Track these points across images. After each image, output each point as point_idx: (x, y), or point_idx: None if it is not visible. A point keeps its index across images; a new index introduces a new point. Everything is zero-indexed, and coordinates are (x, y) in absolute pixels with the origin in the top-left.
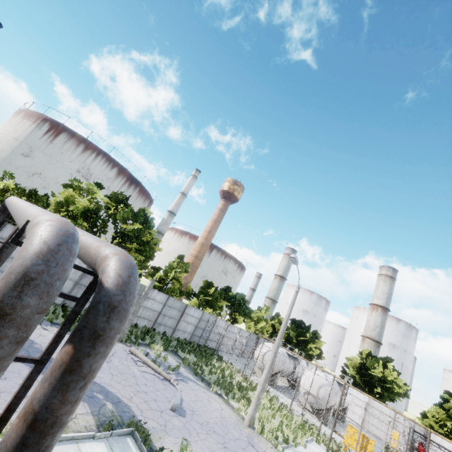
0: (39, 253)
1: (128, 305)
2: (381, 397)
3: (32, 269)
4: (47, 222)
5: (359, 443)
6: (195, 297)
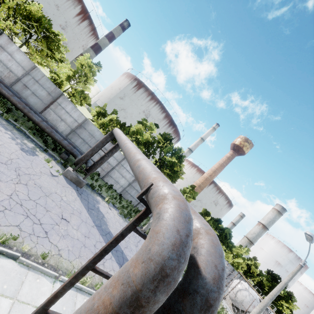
0: (173, 244)
1: (219, 303)
2: None
3: (167, 263)
4: (174, 200)
5: None
6: None
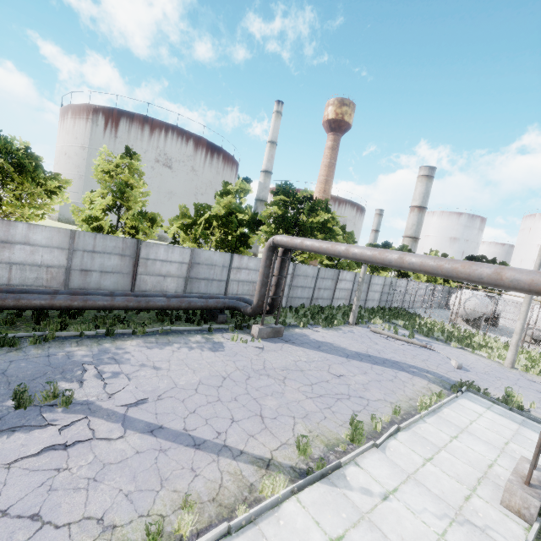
0: None
1: None
2: None
3: None
4: None
5: None
6: (361, 264)
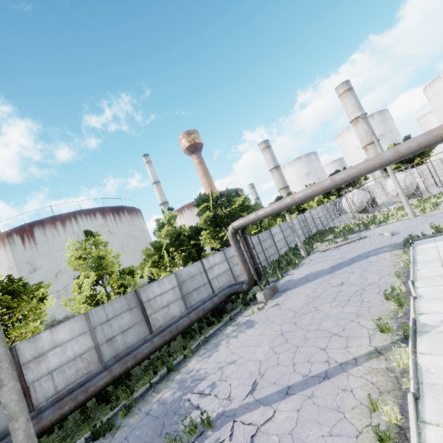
0: None
1: None
2: (421, 162)
3: None
4: None
5: None
6: None
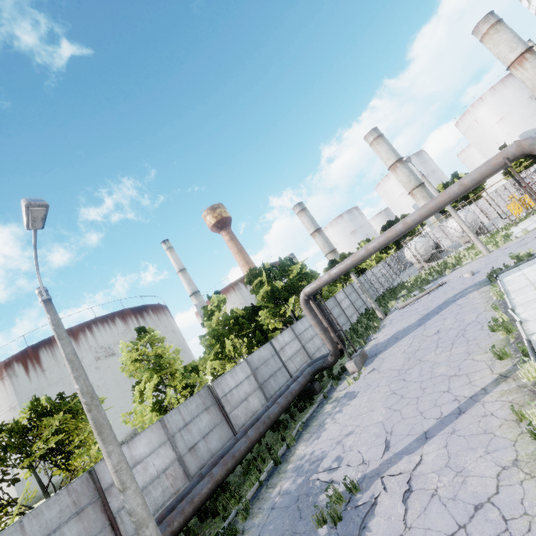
0: None
1: None
2: (477, 197)
3: None
4: (521, 142)
5: (522, 205)
6: None
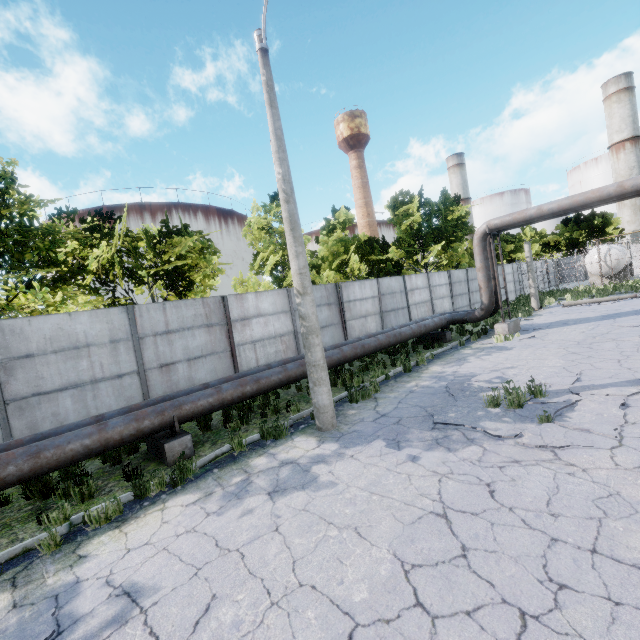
0: None
1: None
2: None
3: None
4: None
5: None
6: None
